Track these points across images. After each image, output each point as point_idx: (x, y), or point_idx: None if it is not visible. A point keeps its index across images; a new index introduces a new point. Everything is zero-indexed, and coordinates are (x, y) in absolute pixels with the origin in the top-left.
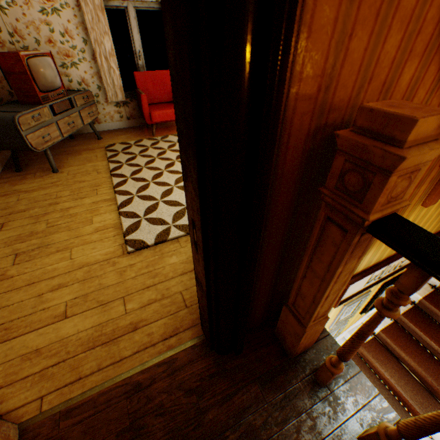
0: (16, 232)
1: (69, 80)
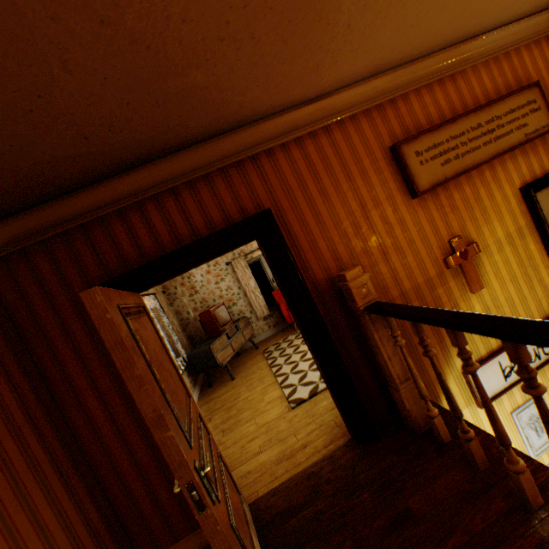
0: (219, 419)
1: (232, 314)
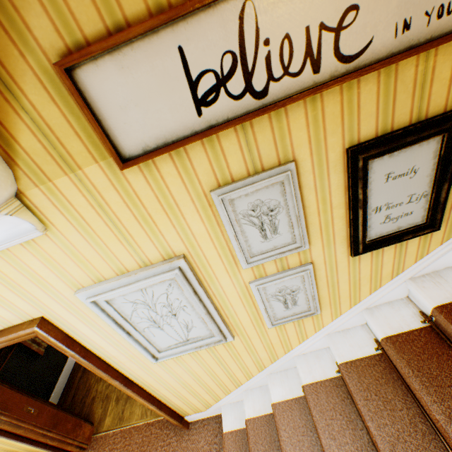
0: None
1: None
